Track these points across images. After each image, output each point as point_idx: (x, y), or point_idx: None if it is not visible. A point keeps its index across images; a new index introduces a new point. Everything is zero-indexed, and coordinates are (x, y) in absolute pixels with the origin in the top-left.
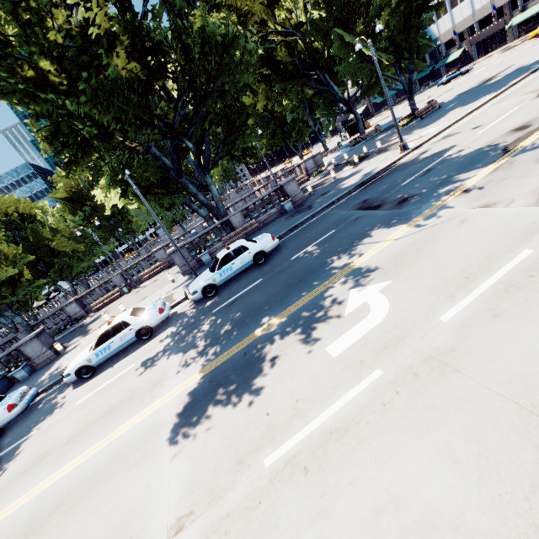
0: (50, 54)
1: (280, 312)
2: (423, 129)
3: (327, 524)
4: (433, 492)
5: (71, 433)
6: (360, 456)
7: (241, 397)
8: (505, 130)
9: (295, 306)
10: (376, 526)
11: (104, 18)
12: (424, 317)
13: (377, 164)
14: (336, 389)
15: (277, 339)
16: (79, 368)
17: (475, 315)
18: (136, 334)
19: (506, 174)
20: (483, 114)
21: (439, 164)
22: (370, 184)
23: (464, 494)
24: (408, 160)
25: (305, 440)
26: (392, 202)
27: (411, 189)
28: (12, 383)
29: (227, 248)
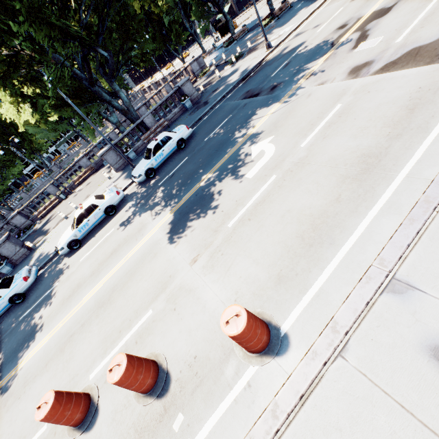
0: None
1: (210, 169)
2: (280, 28)
3: (263, 228)
4: (302, 203)
5: (91, 271)
6: (272, 206)
7: (204, 212)
8: (333, 28)
9: (219, 164)
10: (282, 220)
11: None
12: (293, 147)
13: (251, 62)
14: (255, 189)
15: (214, 182)
16: (69, 242)
17: (316, 140)
18: (105, 212)
19: (332, 62)
20: (321, 14)
21: (294, 58)
22: (249, 78)
23: (312, 199)
24: (273, 56)
25: (245, 211)
26: (267, 90)
27: (278, 78)
28: None
29: (156, 140)
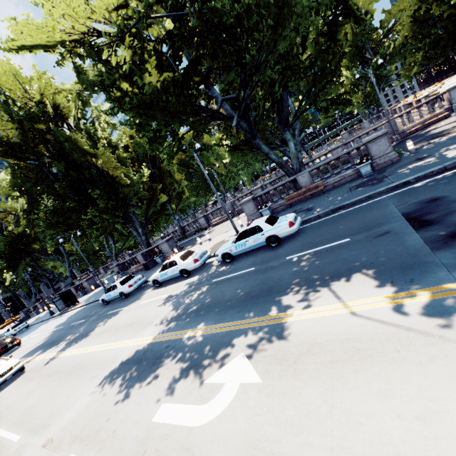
0: (127, 78)
1: (212, 323)
2: None
3: None
4: None
5: (121, 323)
6: None
7: (126, 386)
8: None
9: (218, 328)
10: None
11: (129, 51)
12: None
13: None
14: (119, 454)
15: (179, 354)
16: (153, 279)
17: None
18: (180, 272)
19: None
20: None
21: None
22: None
23: None
24: None
25: None
26: (449, 226)
27: None
28: (157, 262)
29: (247, 225)
